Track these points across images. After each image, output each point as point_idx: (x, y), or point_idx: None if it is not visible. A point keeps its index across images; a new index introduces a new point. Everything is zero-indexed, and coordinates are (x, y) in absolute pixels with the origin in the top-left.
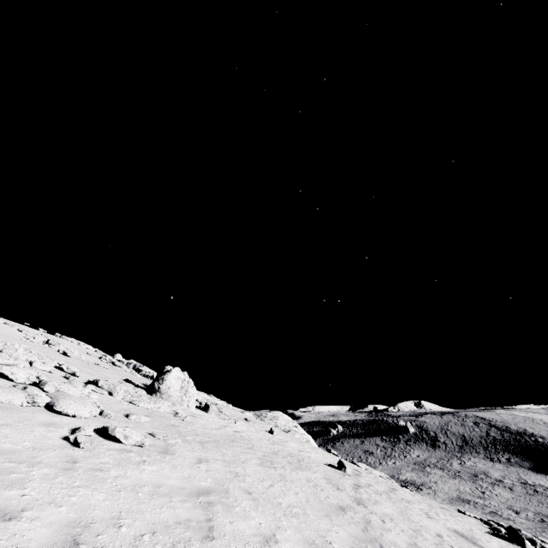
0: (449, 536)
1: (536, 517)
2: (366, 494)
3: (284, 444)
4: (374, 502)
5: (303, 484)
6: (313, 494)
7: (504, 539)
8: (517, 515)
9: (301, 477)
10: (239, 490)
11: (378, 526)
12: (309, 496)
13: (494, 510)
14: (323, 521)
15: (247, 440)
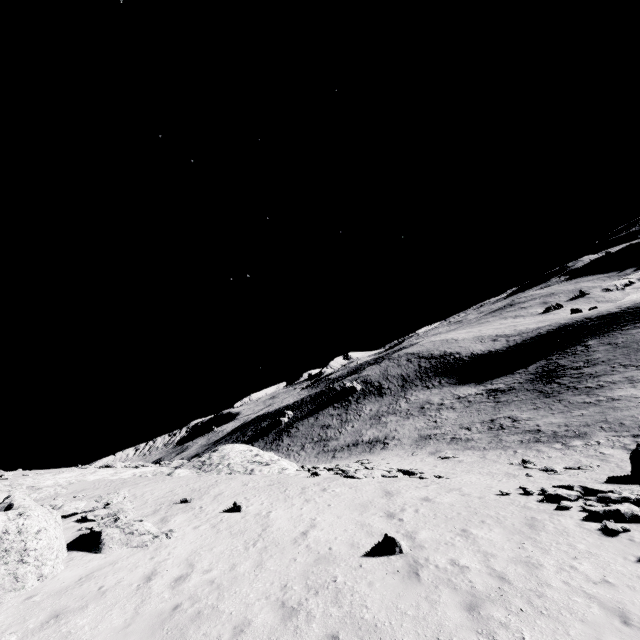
0: None
1: (484, 427)
2: None
3: (274, 537)
4: None
5: None
6: None
7: None
8: (470, 431)
9: None
10: None
11: None
12: None
13: (453, 436)
14: None
15: (212, 608)
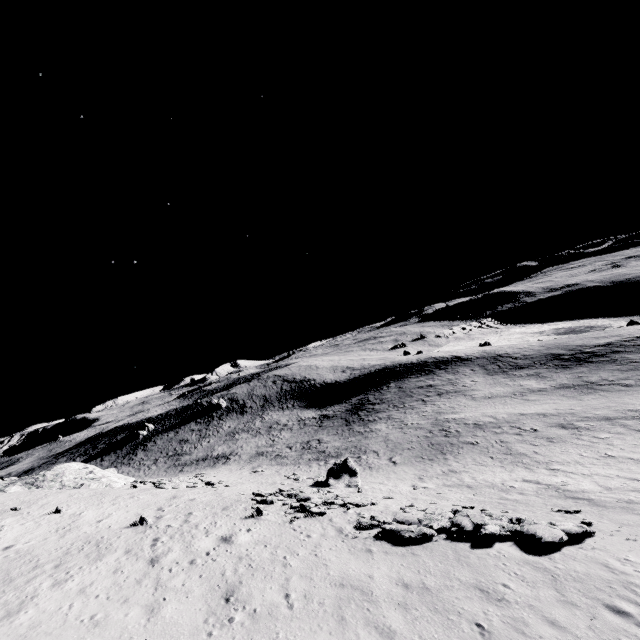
0: (214, 549)
1: (301, 447)
2: (162, 546)
3: (79, 524)
4: (167, 551)
5: (104, 578)
6: (114, 584)
7: (254, 515)
8: (291, 450)
9: (102, 569)
10: (38, 639)
11: (166, 578)
12: (110, 589)
13: (278, 453)
14: (122, 609)
15: (29, 554)
